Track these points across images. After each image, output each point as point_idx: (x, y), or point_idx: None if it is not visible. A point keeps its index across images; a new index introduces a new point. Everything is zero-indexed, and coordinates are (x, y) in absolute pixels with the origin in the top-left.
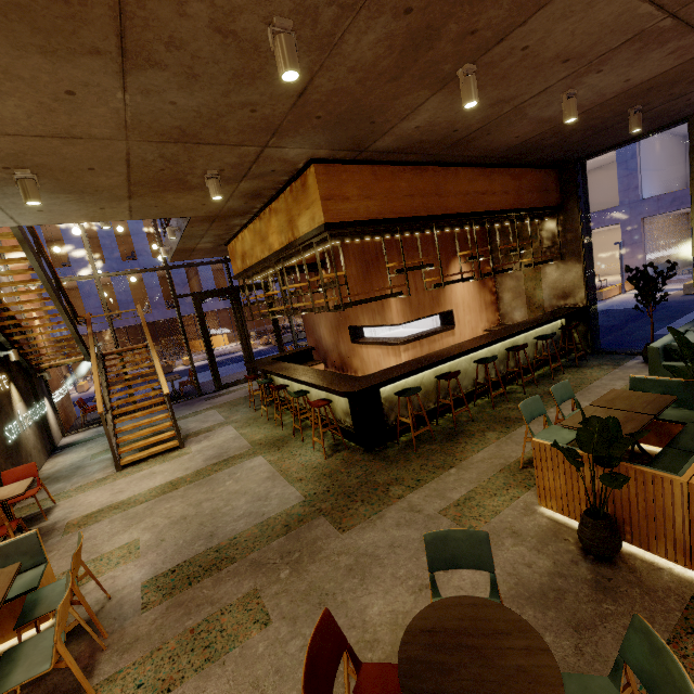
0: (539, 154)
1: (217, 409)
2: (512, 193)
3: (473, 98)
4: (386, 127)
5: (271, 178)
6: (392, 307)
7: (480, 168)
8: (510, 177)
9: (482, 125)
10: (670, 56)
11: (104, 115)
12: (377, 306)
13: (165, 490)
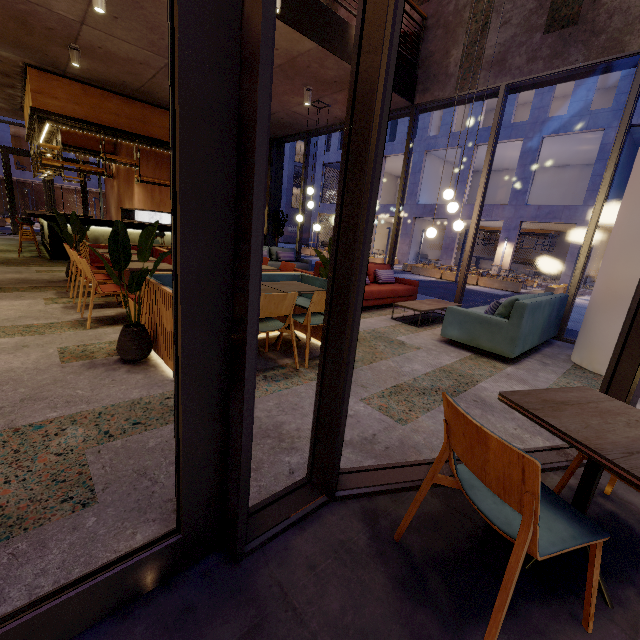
0: None
1: None
2: None
3: (74, 62)
4: (63, 61)
5: (6, 66)
6: (135, 196)
7: None
8: None
9: (141, 84)
10: None
11: None
12: (131, 194)
13: None
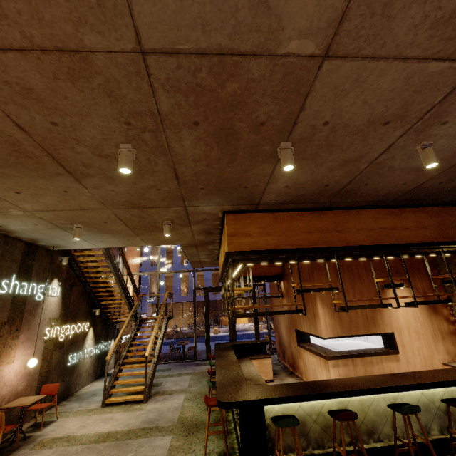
0: (453, 194)
1: (192, 375)
2: (432, 228)
3: (286, 163)
4: (260, 189)
5: (208, 223)
6: (320, 320)
7: (387, 209)
8: (426, 214)
9: (349, 179)
10: None
11: (88, 199)
12: (311, 316)
13: (99, 439)
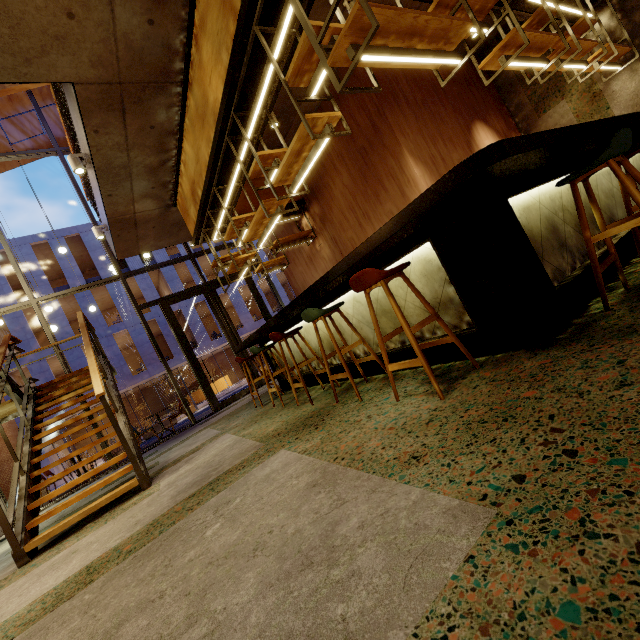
0: None
1: (211, 426)
2: None
3: None
4: None
5: None
6: (419, 185)
7: None
8: None
9: None
10: None
11: None
12: (395, 202)
13: (61, 595)
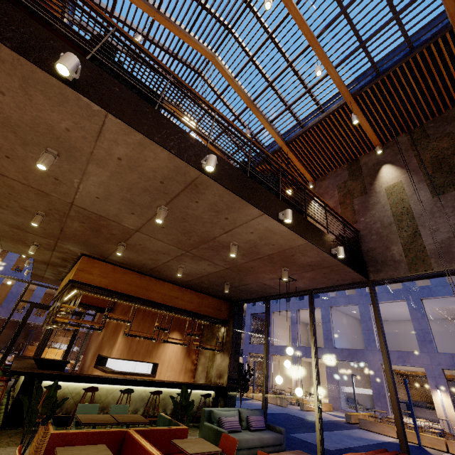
0: (208, 290)
1: None
2: (195, 304)
3: (118, 252)
4: (109, 252)
5: (68, 255)
6: (116, 345)
7: (179, 286)
8: (196, 296)
9: (156, 266)
10: (211, 266)
11: None
12: (113, 343)
13: None
